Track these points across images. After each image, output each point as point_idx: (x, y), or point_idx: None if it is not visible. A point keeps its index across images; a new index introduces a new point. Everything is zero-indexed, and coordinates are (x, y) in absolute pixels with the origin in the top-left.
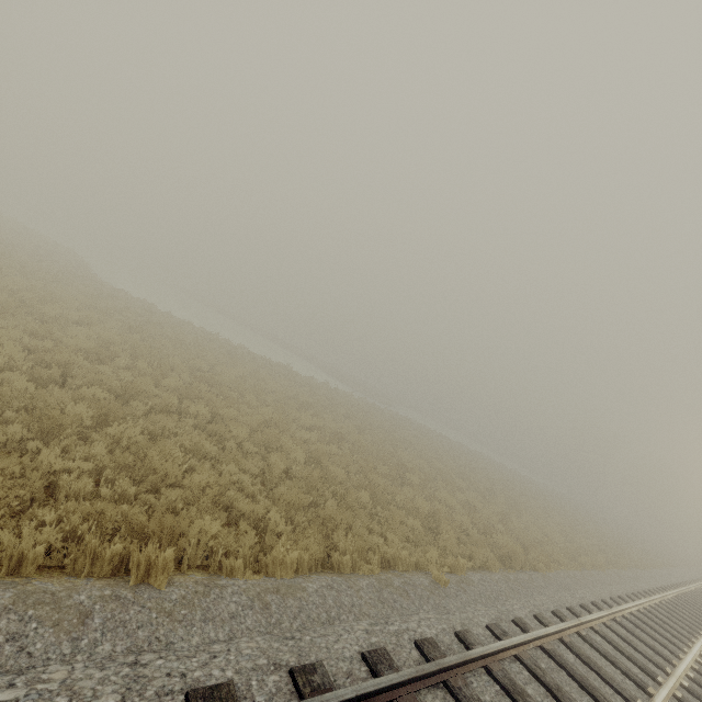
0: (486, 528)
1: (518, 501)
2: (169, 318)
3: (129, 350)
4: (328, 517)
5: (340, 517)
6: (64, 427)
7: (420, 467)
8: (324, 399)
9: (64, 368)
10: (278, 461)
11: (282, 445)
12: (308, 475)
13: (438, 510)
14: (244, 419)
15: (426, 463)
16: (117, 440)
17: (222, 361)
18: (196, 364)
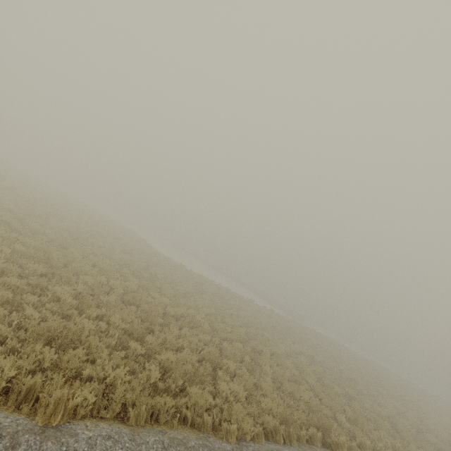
0: (418, 428)
1: (420, 406)
2: (198, 276)
3: (212, 308)
4: (355, 419)
5: (360, 419)
6: (256, 369)
7: (355, 378)
8: (283, 326)
9: (215, 328)
10: (313, 381)
11: (301, 369)
12: (330, 391)
13: (391, 415)
14: (277, 351)
15: (357, 375)
16: (264, 373)
17: (232, 304)
18: (233, 311)
